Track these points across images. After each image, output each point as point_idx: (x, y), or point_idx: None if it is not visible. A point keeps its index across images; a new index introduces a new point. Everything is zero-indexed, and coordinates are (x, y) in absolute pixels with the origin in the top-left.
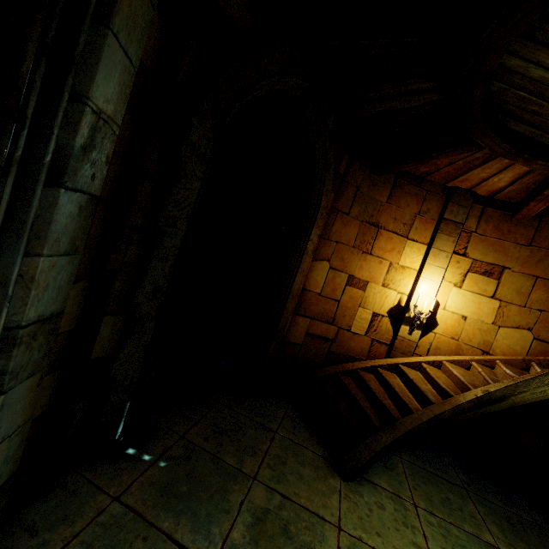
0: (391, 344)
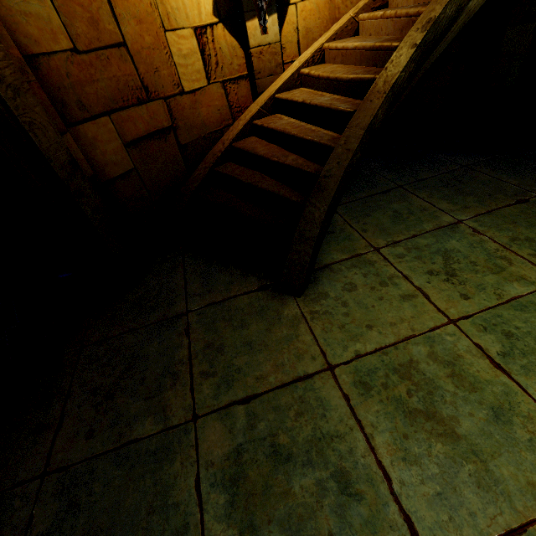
0: (250, 71)
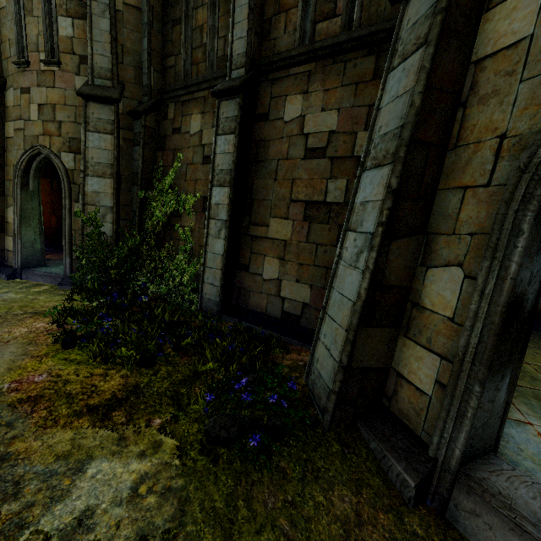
0: None
